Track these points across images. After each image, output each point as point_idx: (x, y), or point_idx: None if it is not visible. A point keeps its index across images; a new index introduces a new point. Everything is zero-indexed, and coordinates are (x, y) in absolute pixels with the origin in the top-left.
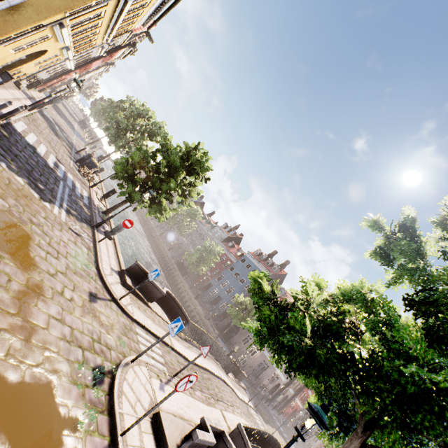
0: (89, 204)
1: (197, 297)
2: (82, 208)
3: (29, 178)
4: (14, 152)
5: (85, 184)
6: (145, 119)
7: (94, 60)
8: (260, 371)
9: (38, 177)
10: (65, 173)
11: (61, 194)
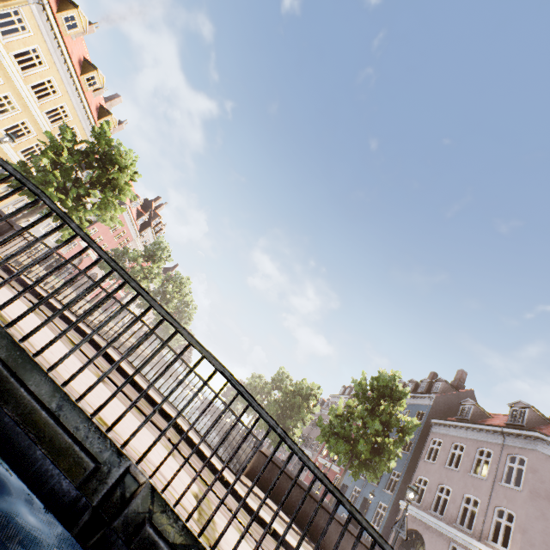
0: None
1: None
2: None
3: None
4: None
5: None
6: (177, 283)
7: (95, 223)
8: None
9: None
10: None
11: None
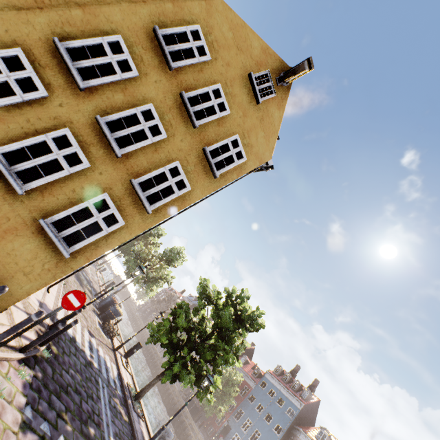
0: (121, 390)
1: None
2: (121, 414)
3: (82, 432)
4: (64, 382)
5: (110, 347)
6: (155, 236)
7: None
8: None
9: (86, 409)
10: (98, 353)
11: (105, 416)
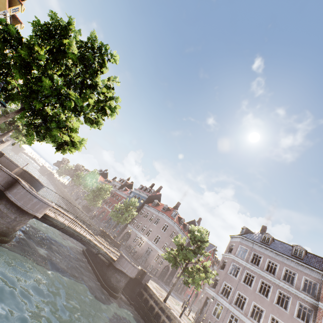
0: None
1: (93, 218)
2: None
3: None
4: None
5: None
6: None
7: None
8: (148, 256)
9: None
10: None
11: None
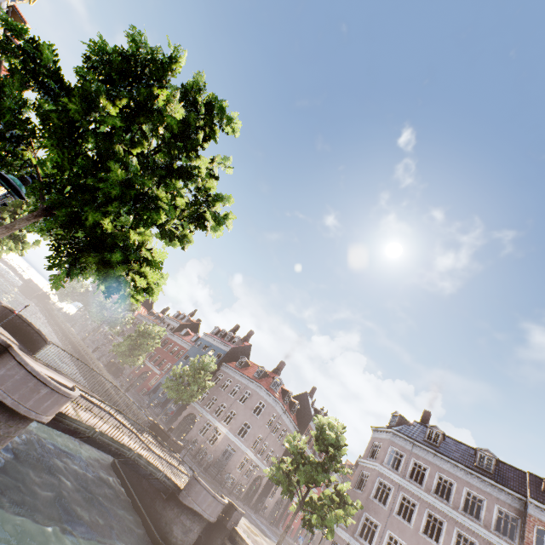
0: None
1: (129, 389)
2: None
3: None
4: None
5: None
6: None
7: None
8: (226, 461)
9: None
10: None
11: None
